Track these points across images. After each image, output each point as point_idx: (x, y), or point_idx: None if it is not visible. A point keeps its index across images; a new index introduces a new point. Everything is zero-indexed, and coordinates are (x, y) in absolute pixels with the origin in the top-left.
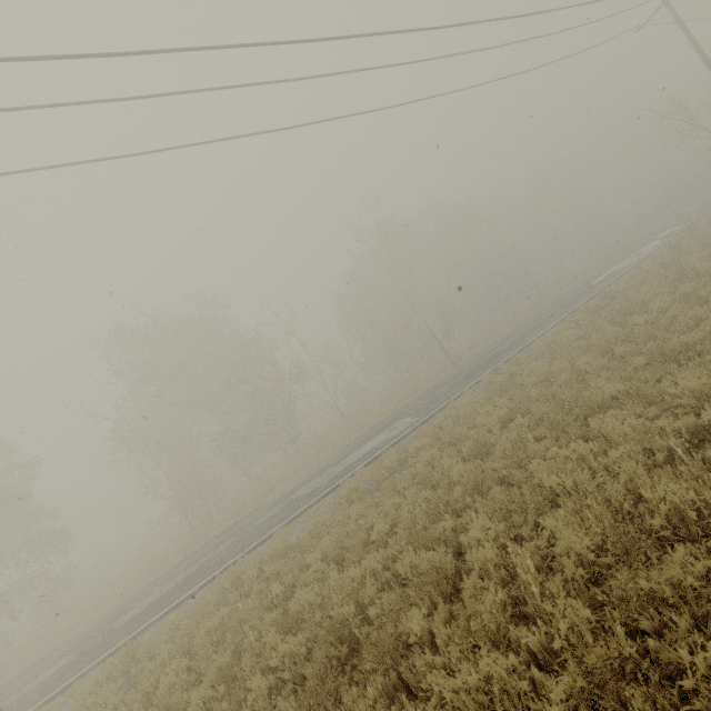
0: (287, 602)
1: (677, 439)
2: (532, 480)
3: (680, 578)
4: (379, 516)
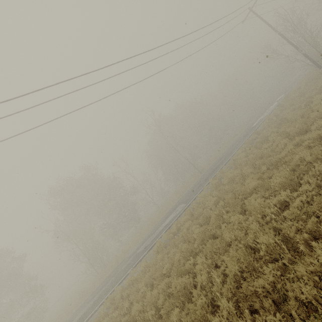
0: (131, 310)
1: (274, 208)
2: (222, 235)
3: (263, 284)
4: (168, 259)
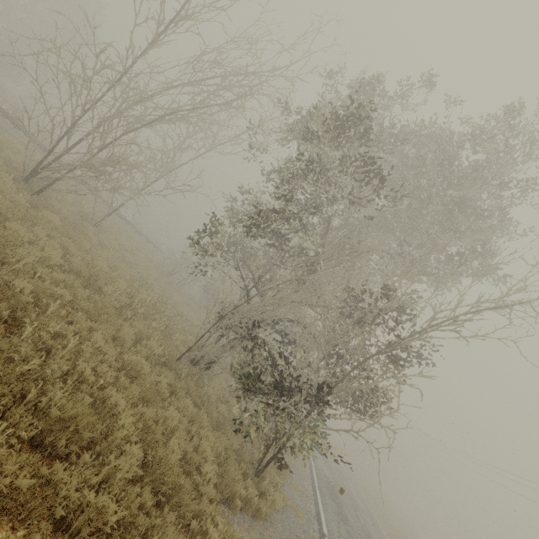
0: None
1: None
2: None
3: None
4: None
